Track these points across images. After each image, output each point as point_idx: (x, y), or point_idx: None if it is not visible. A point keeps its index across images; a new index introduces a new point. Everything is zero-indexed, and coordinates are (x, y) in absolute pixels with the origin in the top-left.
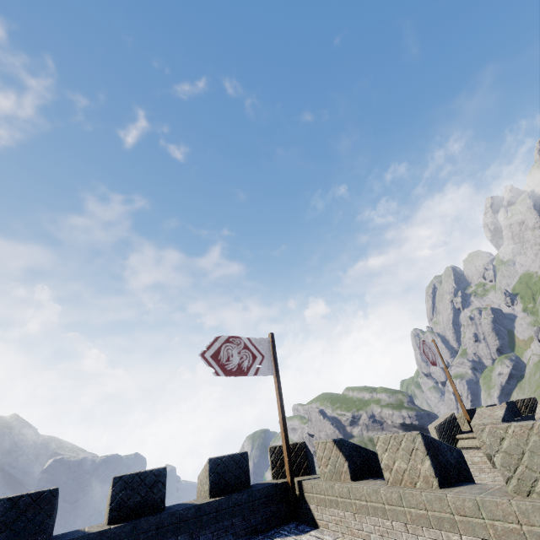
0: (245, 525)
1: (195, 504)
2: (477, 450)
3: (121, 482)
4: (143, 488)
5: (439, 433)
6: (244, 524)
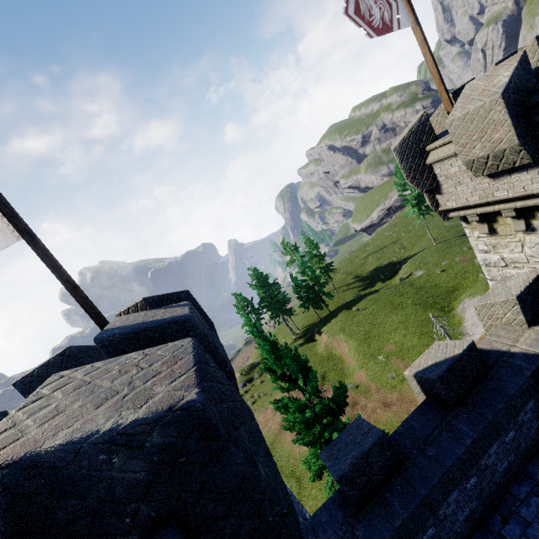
0: None
1: None
2: (454, 159)
3: None
4: None
5: (400, 155)
6: None
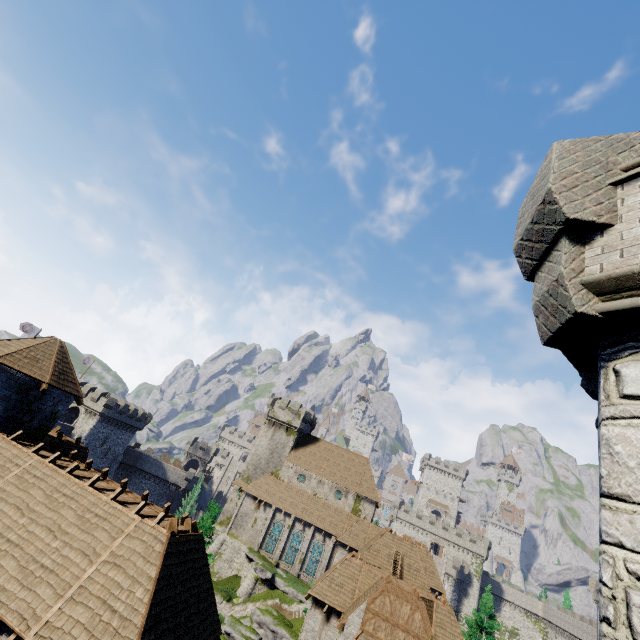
0: None
1: None
2: None
3: None
4: None
5: None
6: None
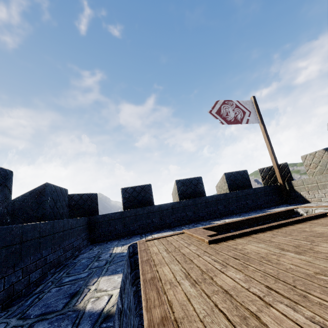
0: (254, 204)
1: (223, 193)
2: None
3: (180, 182)
4: (192, 186)
5: None
6: (253, 203)
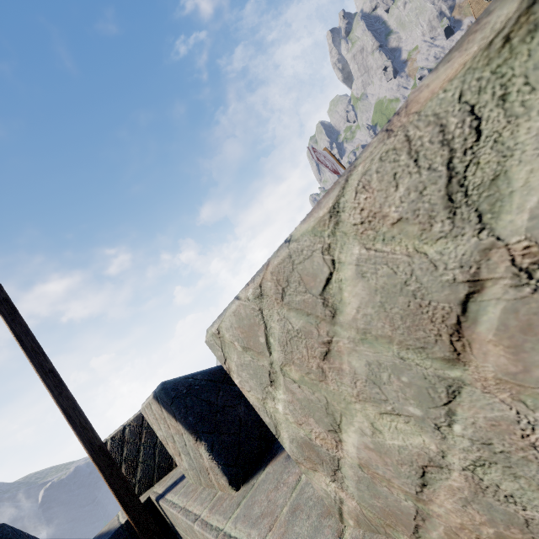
0: None
1: None
2: None
3: None
4: None
5: None
6: None
